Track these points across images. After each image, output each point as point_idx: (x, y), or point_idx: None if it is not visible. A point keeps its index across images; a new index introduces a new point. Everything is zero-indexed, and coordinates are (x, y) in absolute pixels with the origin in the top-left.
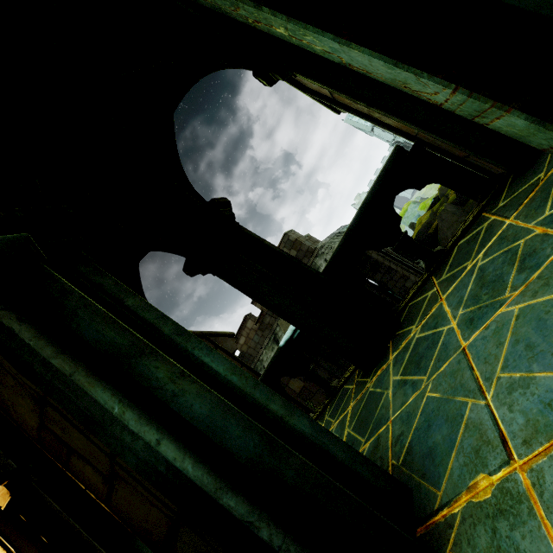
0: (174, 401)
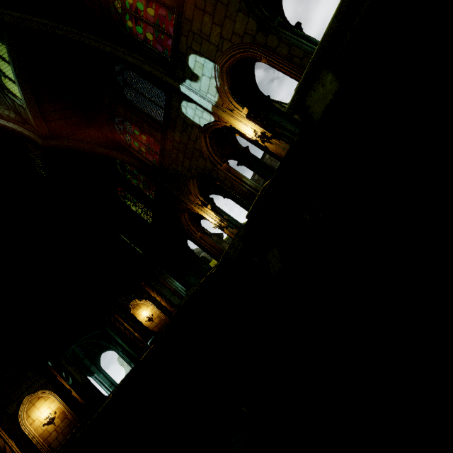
0: (315, 42)
